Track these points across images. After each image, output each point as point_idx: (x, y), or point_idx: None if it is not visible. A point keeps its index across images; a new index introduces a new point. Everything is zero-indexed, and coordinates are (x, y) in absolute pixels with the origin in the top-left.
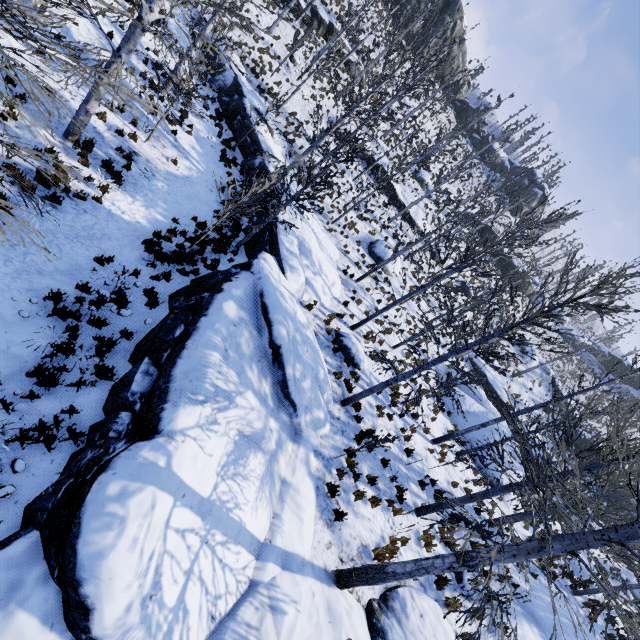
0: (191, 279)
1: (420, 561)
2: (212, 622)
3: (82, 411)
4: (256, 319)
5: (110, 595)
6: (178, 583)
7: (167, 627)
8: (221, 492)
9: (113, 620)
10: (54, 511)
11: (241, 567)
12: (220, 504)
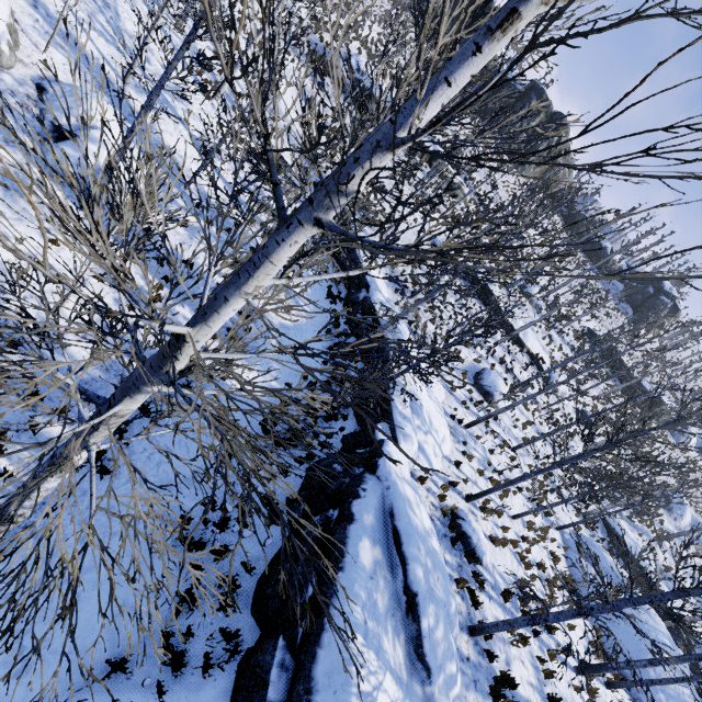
0: (306, 468)
1: None
2: None
3: None
4: (387, 551)
5: None
6: None
7: None
8: None
9: None
10: None
11: None
12: None
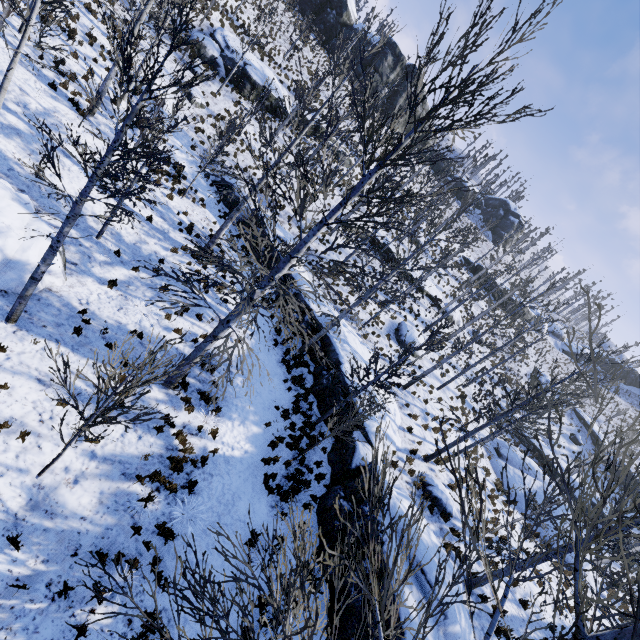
0: (316, 511)
1: None
2: None
3: None
4: (417, 582)
5: None
6: None
7: None
8: None
9: None
10: None
11: None
12: None
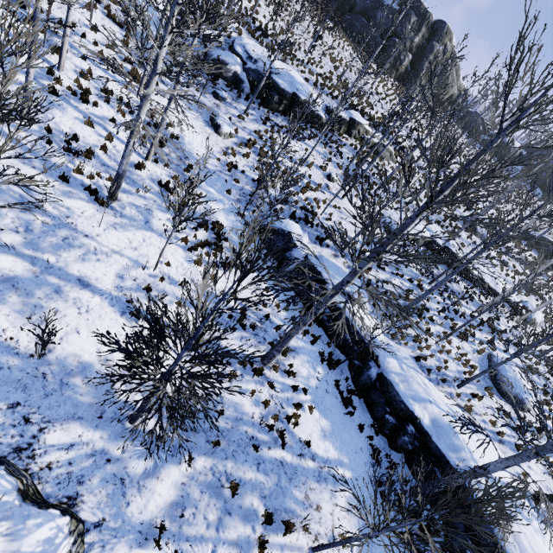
0: None
1: None
2: None
3: None
4: None
5: None
6: None
7: None
8: None
9: None
10: None
11: None
12: None
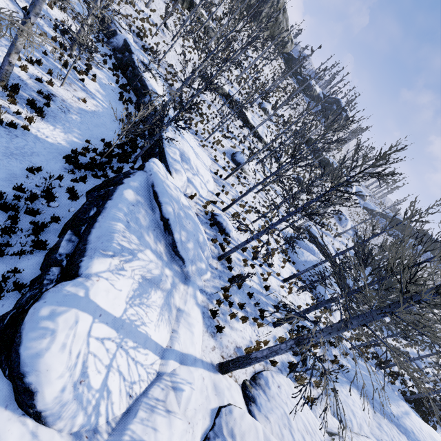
0: (102, 181)
1: (272, 347)
2: (130, 399)
3: (24, 271)
4: (150, 202)
5: (48, 381)
6: (101, 373)
7: (95, 402)
8: (130, 314)
9: (52, 398)
10: (2, 332)
11: (149, 363)
12: (130, 322)
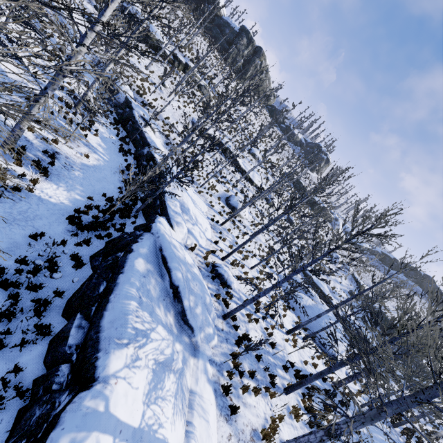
0: (106, 241)
1: (299, 439)
2: None
3: (26, 368)
4: (158, 268)
5: None
6: None
7: None
8: (148, 418)
9: None
10: None
11: None
12: (148, 429)
